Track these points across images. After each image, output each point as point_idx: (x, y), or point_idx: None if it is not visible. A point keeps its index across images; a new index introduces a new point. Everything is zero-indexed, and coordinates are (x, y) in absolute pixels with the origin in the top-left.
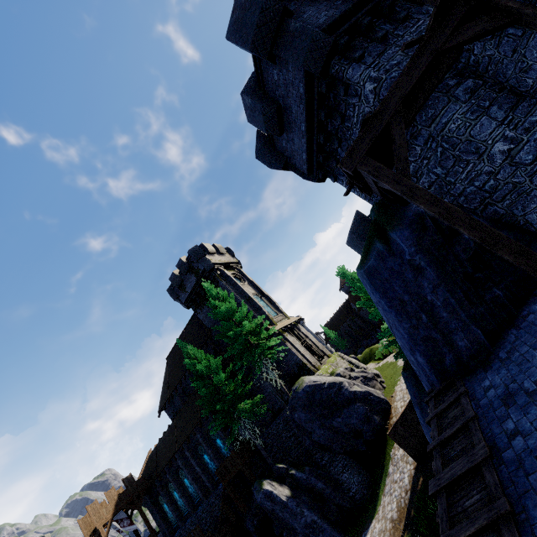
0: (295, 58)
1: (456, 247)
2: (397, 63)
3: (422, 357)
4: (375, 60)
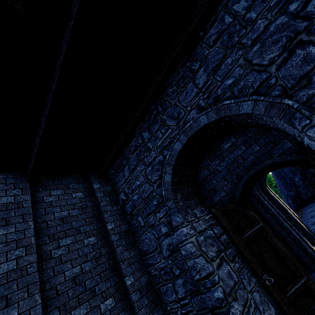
0: None
1: (309, 170)
2: None
3: (290, 201)
4: None
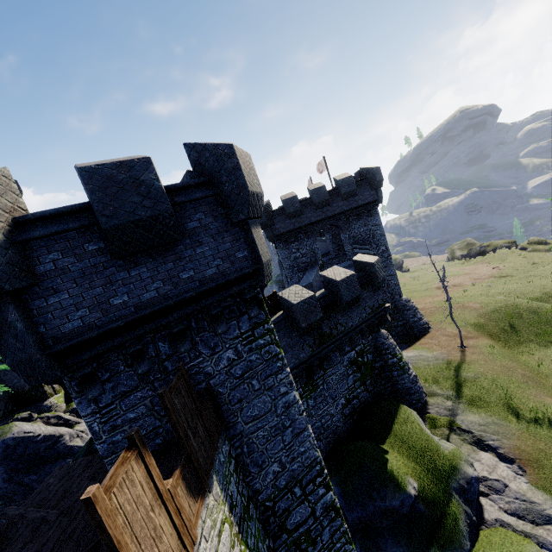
0: (3, 350)
1: None
2: (134, 418)
3: None
4: (114, 402)
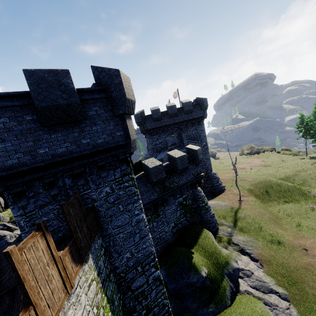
0: None
1: None
2: (46, 220)
3: None
4: (34, 210)
